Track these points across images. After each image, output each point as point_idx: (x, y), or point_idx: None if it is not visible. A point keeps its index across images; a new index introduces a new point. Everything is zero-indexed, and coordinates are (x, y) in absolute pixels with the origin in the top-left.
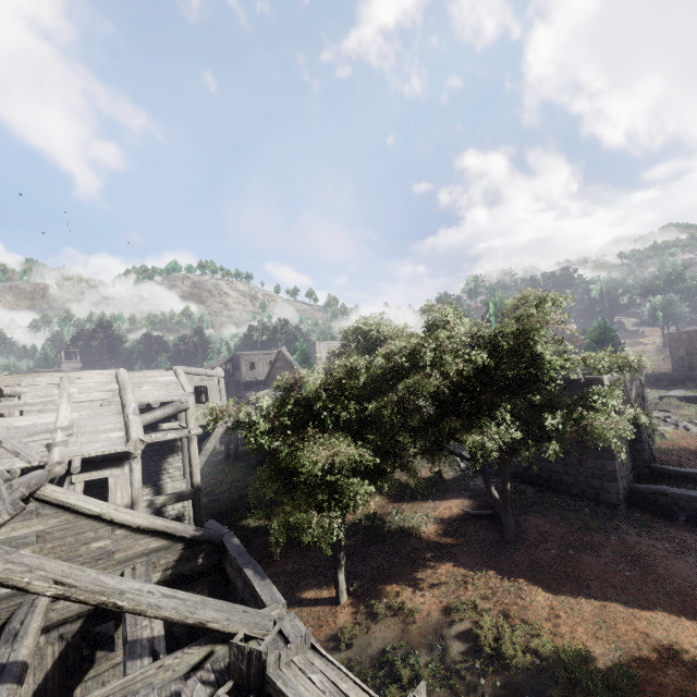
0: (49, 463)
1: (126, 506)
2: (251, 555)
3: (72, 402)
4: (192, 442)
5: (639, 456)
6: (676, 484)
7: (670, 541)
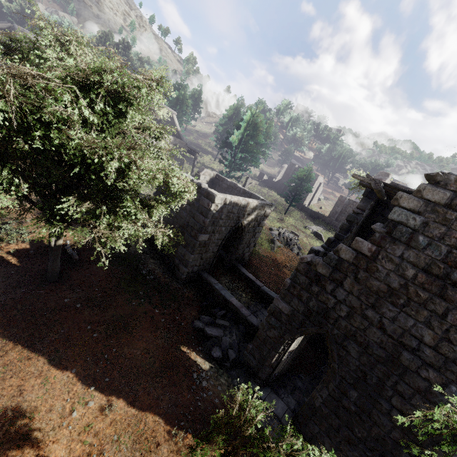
0: None
1: None
2: None
3: None
4: None
5: (230, 256)
6: (236, 280)
7: (171, 317)
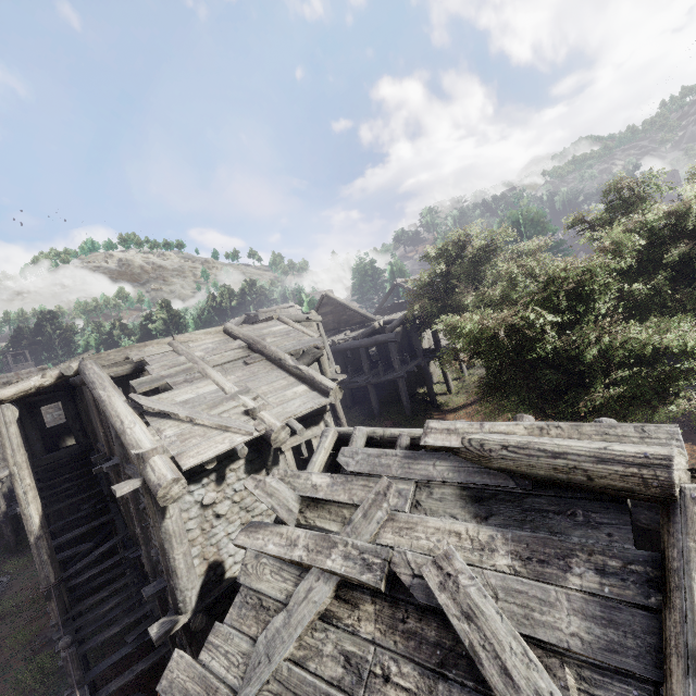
0: (275, 429)
1: None
2: None
3: (212, 366)
4: None
5: None
6: None
7: None
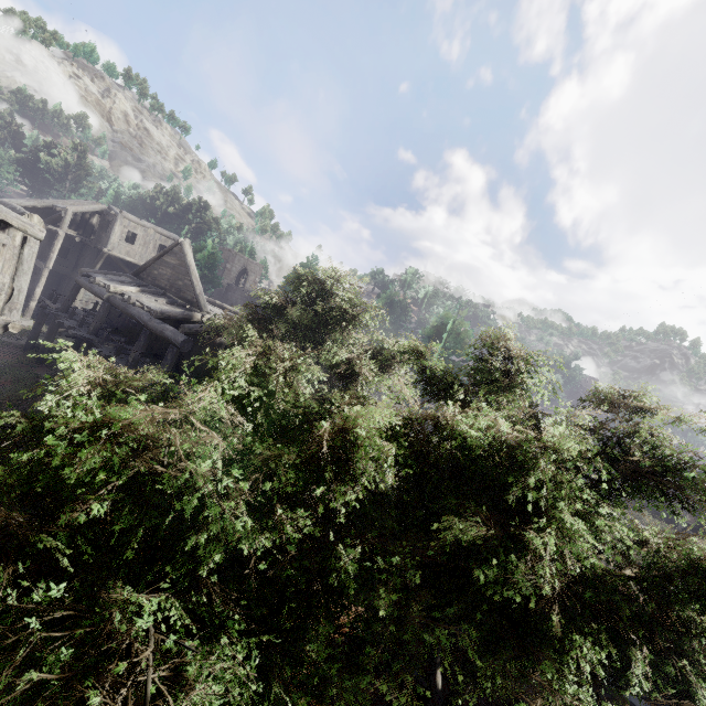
0: None
1: None
2: None
3: None
4: None
5: None
6: None
7: None
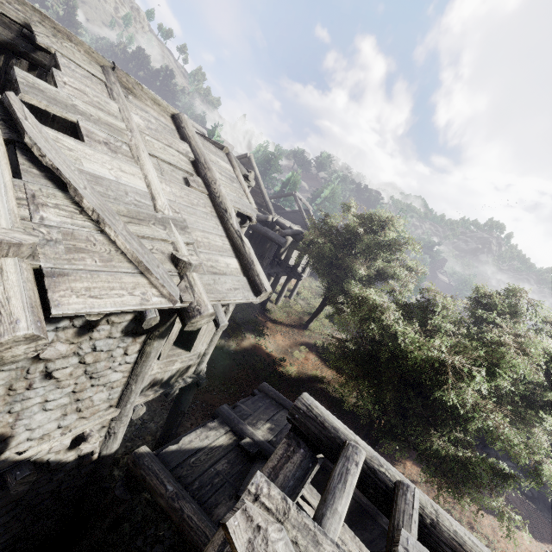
0: (204, 314)
1: (200, 353)
2: (221, 382)
3: (148, 152)
4: None
5: None
6: None
7: None
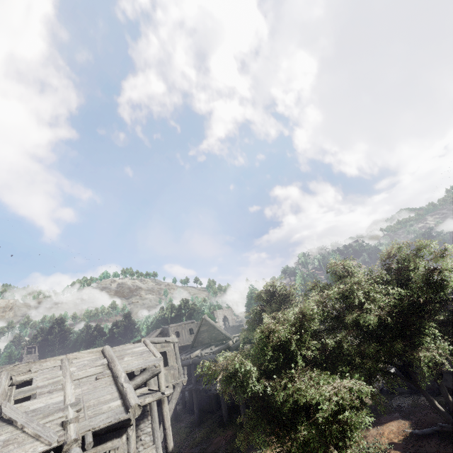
0: (67, 441)
1: None
2: None
3: (74, 379)
4: (164, 403)
5: None
6: None
7: None
